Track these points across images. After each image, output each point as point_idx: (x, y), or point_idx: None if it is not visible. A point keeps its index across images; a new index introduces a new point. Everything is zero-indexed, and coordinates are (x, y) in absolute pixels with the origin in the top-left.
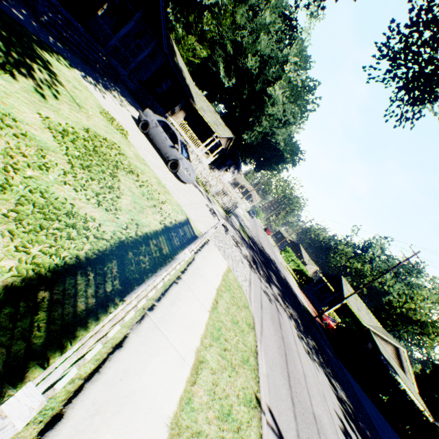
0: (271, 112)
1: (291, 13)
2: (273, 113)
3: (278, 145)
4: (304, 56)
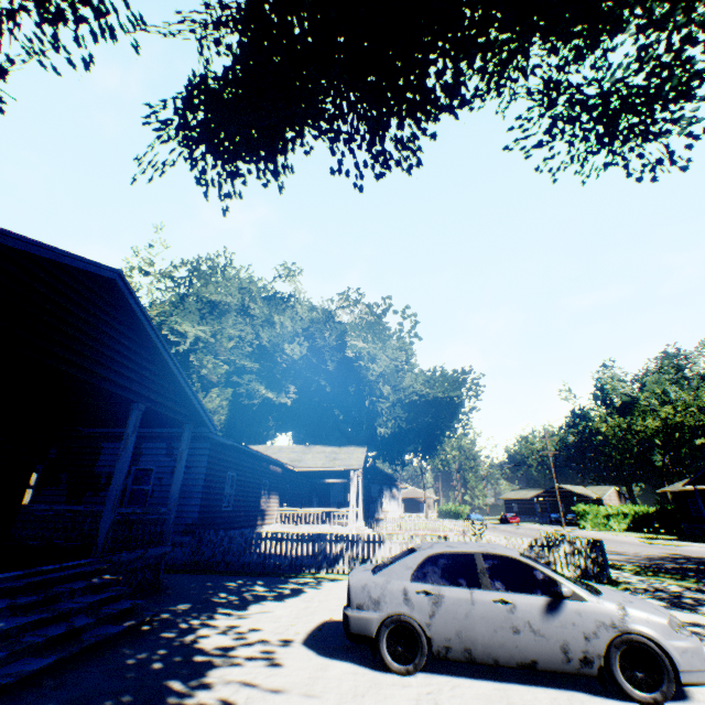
0: (379, 370)
1: (269, 291)
2: (382, 369)
3: (429, 394)
4: (343, 293)
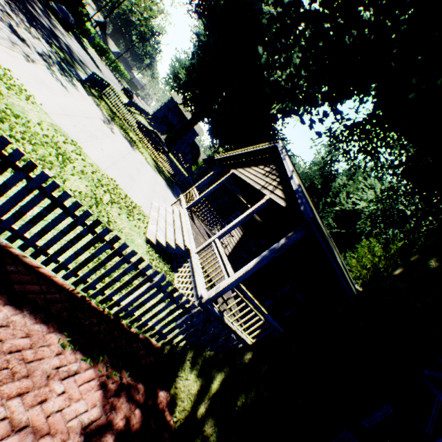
0: None
1: None
2: None
3: None
4: None
